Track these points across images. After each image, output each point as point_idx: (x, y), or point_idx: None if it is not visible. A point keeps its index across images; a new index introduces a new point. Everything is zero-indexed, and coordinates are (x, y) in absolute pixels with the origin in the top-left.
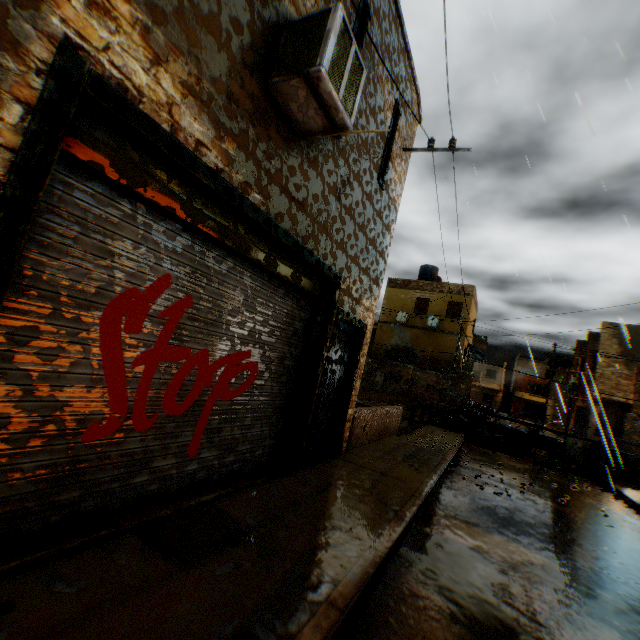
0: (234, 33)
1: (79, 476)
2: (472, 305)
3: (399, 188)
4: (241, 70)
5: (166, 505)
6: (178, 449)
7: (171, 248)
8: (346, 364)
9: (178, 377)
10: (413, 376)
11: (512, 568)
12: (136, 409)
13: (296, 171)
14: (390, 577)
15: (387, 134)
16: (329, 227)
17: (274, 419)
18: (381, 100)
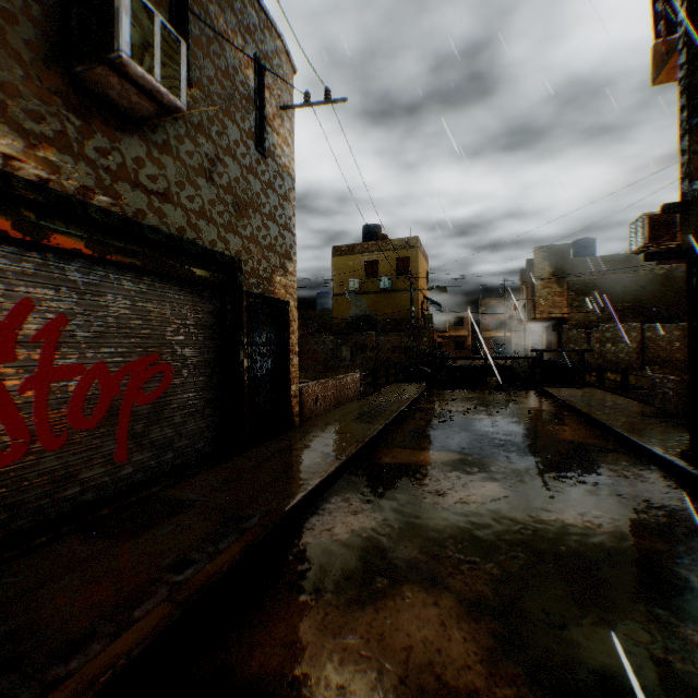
0: (8, 25)
1: (1, 501)
2: (420, 257)
3: (288, 152)
4: (33, 66)
5: (107, 507)
6: (105, 458)
7: (22, 271)
8: (277, 344)
9: (79, 394)
10: (378, 342)
11: (432, 469)
12: (42, 432)
13: (145, 162)
14: (324, 501)
15: (254, 96)
16: (208, 212)
17: (209, 412)
18: (234, 59)
